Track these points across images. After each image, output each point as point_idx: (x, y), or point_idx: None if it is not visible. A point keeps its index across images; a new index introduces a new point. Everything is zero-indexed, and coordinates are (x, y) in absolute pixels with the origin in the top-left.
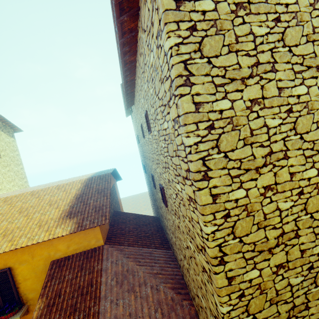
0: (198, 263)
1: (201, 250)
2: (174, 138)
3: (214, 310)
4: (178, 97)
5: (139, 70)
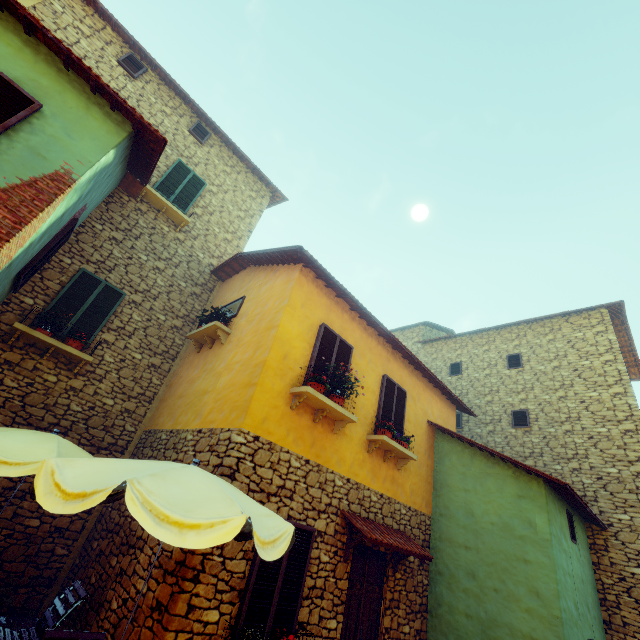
0: (615, 435)
1: (625, 420)
2: (601, 368)
3: (637, 454)
4: (618, 353)
5: (525, 331)
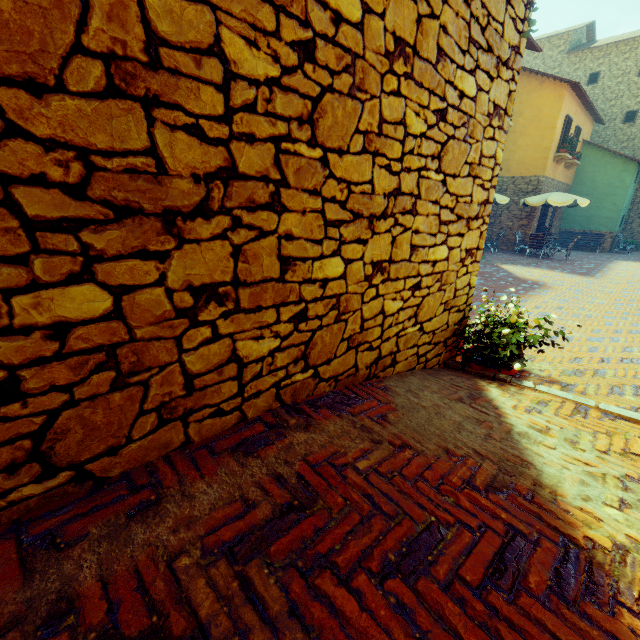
0: None
1: None
2: None
3: None
4: None
5: None
